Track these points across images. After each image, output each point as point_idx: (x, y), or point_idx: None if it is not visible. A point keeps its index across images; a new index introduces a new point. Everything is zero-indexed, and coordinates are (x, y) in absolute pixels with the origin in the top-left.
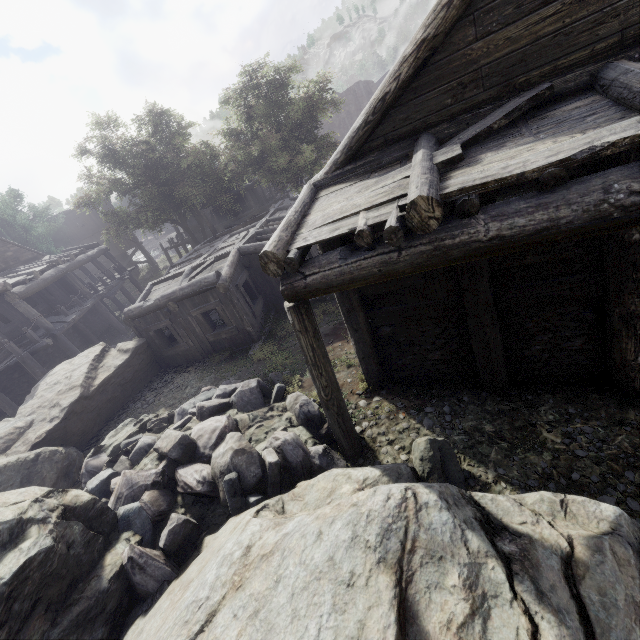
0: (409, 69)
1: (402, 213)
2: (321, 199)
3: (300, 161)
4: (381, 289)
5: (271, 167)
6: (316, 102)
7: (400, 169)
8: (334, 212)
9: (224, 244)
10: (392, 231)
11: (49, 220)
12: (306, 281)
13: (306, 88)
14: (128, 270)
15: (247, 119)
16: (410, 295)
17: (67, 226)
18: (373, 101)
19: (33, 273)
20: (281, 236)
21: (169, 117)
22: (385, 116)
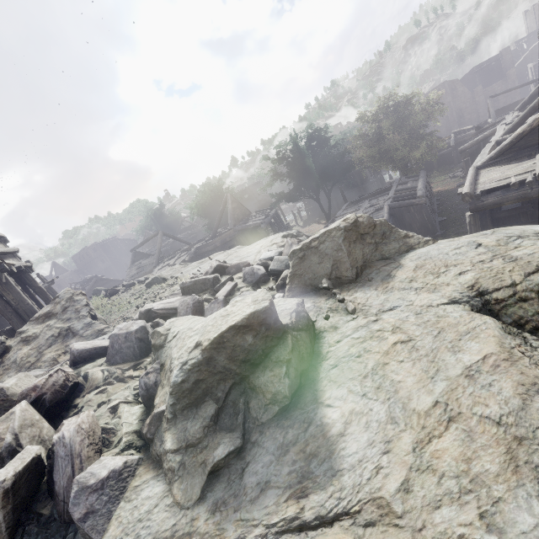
0: (537, 123)
1: (534, 176)
2: (482, 174)
3: (417, 153)
4: (505, 214)
5: (389, 157)
6: (431, 114)
7: (530, 160)
8: (496, 178)
9: (371, 204)
10: (530, 182)
11: (235, 196)
12: (483, 203)
13: (419, 103)
14: (285, 224)
15: (376, 128)
16: (523, 217)
17: (241, 199)
18: (516, 134)
19: (263, 219)
20: (470, 187)
21: (319, 131)
22: (521, 139)
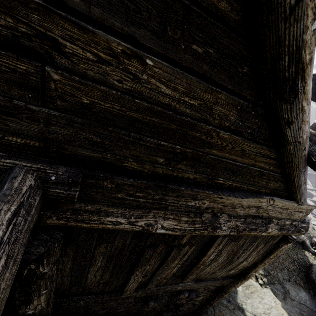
0: None
1: None
2: None
3: None
4: None
5: None
6: None
7: None
8: None
9: None
10: None
11: None
12: None
13: None
14: None
15: None
16: None
17: None
18: None
19: None
20: None
21: None
22: None
